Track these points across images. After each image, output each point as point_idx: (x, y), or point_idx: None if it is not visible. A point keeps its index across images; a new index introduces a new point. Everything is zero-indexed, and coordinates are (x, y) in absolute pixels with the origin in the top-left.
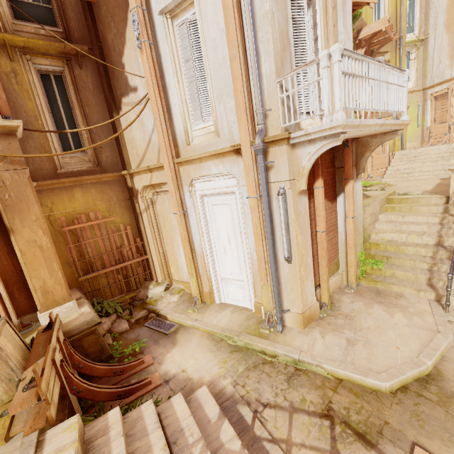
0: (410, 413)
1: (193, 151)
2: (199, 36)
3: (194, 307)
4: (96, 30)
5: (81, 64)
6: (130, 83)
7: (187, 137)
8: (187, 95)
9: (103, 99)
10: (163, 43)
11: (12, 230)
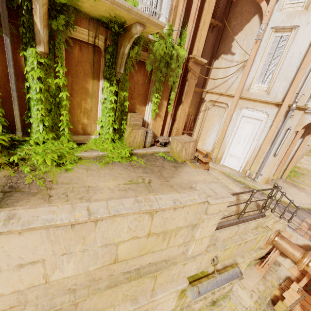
0: (305, 213)
1: (250, 95)
2: (285, 47)
3: (212, 161)
4: (227, 16)
5: (212, 31)
6: (232, 50)
7: (249, 87)
8: (260, 68)
9: (211, 50)
10: (264, 41)
11: (183, 102)
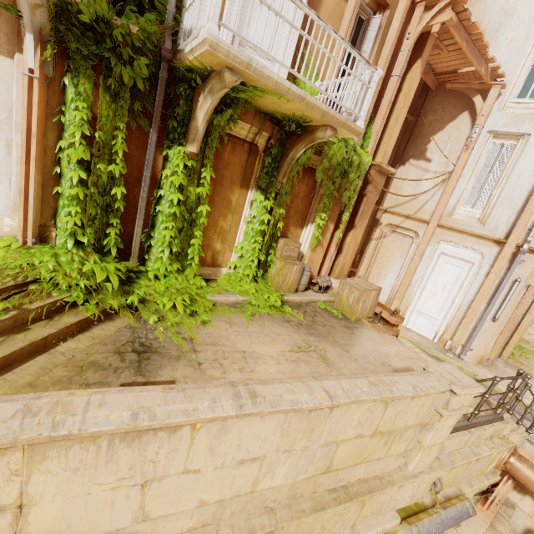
0: None
1: (453, 222)
2: (509, 160)
3: None
4: (422, 107)
5: None
6: (427, 154)
7: (452, 211)
8: (470, 186)
9: (394, 152)
10: (477, 149)
11: (355, 227)
